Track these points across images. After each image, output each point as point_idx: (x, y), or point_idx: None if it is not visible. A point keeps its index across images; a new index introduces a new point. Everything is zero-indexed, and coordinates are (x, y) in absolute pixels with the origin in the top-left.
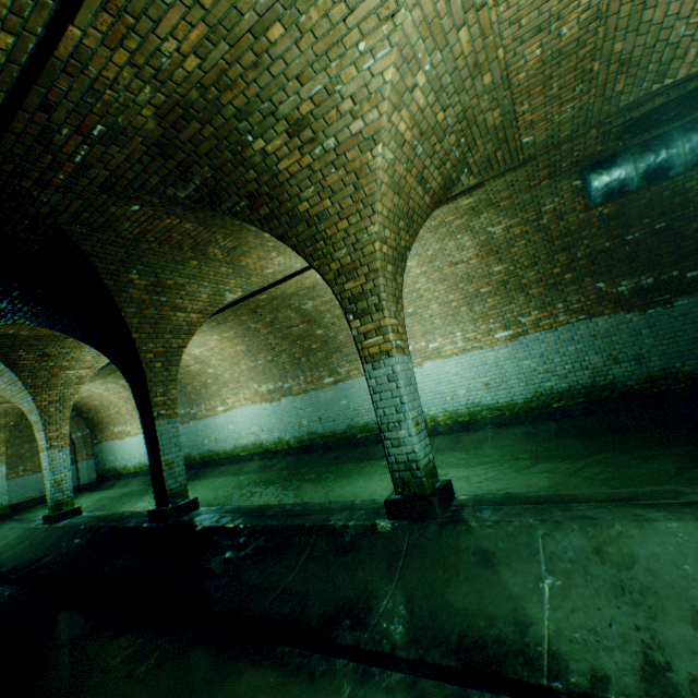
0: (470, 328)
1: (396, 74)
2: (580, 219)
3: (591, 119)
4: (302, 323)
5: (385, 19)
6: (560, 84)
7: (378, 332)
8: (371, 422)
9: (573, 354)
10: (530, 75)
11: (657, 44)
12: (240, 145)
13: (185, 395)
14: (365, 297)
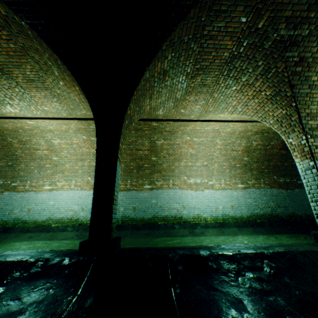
0: (228, 179)
1: None
2: (276, 152)
3: None
4: (147, 150)
5: None
6: None
7: None
8: (169, 215)
9: (265, 200)
10: None
11: None
12: None
13: (13, 170)
14: (317, 130)
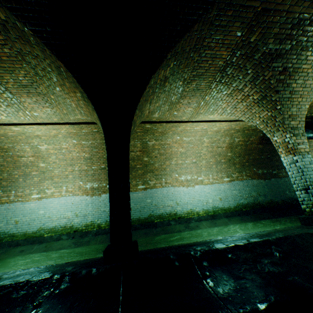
0: (215, 174)
1: None
2: (254, 146)
3: None
4: (139, 151)
5: None
6: None
7: (303, 143)
8: (164, 213)
9: (248, 191)
10: None
11: None
12: (305, 48)
13: None
14: (297, 129)
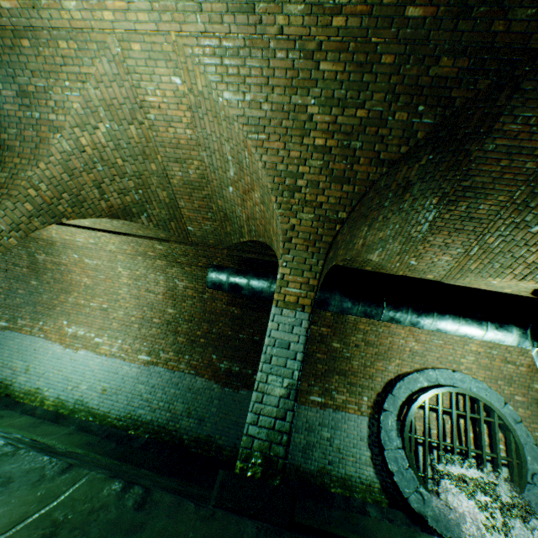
0: (130, 341)
1: (82, 110)
2: (224, 308)
3: (224, 242)
4: (28, 267)
5: (81, 81)
6: (199, 203)
7: None
8: None
9: (171, 396)
10: (181, 185)
11: (234, 212)
12: None
13: None
14: None
